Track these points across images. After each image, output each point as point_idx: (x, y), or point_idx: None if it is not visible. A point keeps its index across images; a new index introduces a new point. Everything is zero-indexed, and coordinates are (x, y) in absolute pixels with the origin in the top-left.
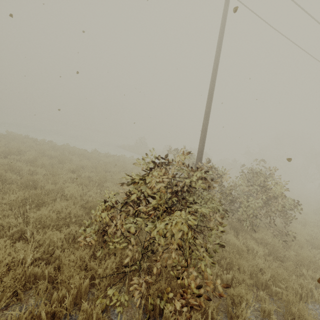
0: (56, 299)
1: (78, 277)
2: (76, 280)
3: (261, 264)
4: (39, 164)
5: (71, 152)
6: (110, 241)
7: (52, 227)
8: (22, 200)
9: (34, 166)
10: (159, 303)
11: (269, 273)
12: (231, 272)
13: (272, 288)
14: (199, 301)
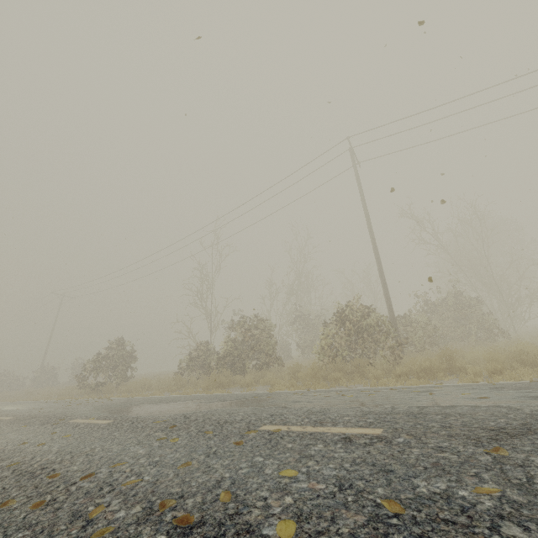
0: None
1: None
2: None
3: None
4: None
5: None
6: None
7: None
8: None
9: None
10: None
11: None
12: None
13: None
14: None
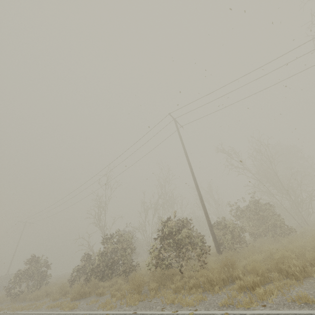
0: None
1: None
2: None
3: None
4: None
5: None
6: None
7: None
8: None
9: None
10: None
11: None
12: None
13: None
14: None
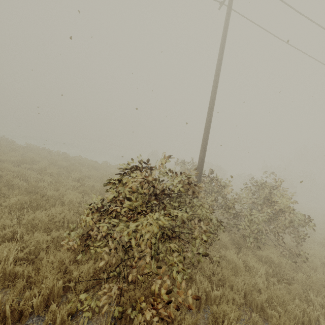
0: (27, 298)
1: (51, 278)
2: (50, 280)
3: (260, 284)
4: (47, 172)
5: (81, 163)
6: (94, 246)
7: (43, 230)
8: (21, 203)
9: (42, 174)
10: (130, 312)
11: (266, 294)
12: (221, 289)
13: (268, 311)
14: (170, 313)
